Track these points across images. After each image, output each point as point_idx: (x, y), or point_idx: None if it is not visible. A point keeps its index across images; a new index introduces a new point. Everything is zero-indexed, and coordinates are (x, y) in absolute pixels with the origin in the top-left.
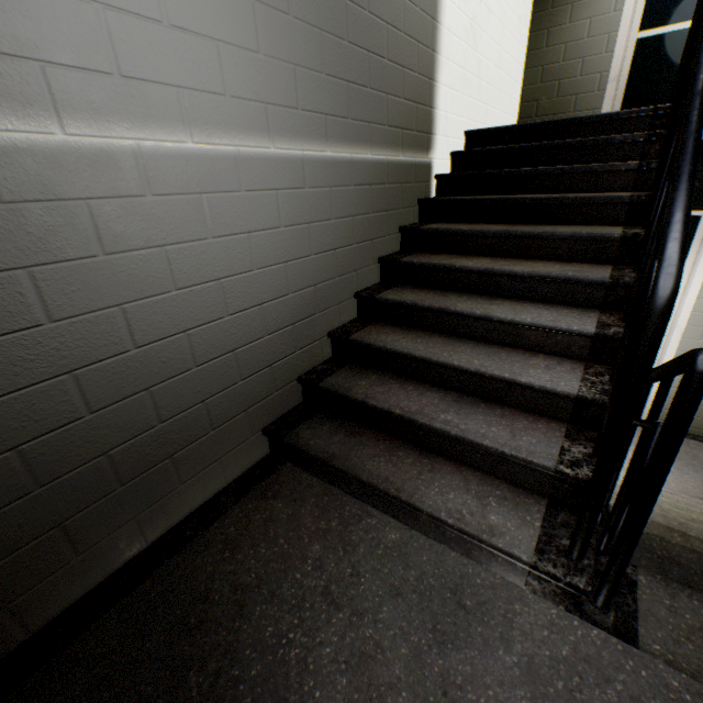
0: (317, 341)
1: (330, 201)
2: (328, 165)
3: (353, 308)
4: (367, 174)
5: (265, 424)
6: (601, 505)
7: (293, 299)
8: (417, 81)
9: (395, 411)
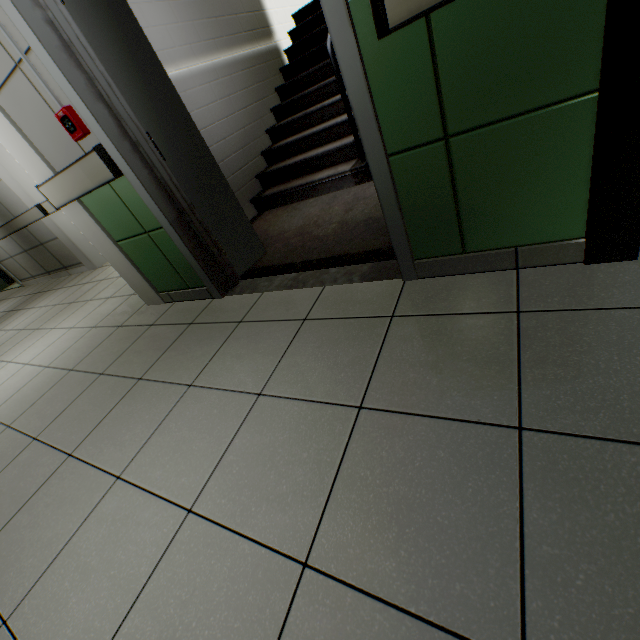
0: (257, 158)
1: (233, 83)
2: (225, 64)
3: (268, 140)
4: (245, 63)
5: (250, 199)
6: (357, 134)
7: (237, 136)
8: None
9: (298, 161)
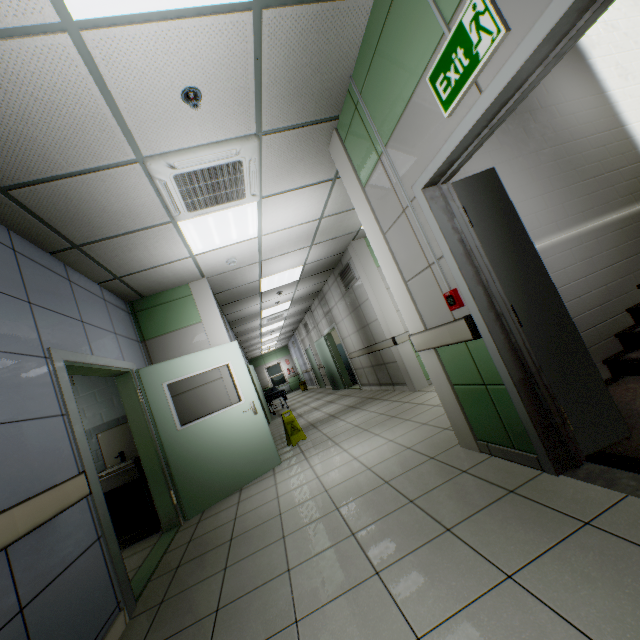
0: (619, 314)
1: (598, 245)
2: (591, 230)
3: (638, 294)
4: (616, 224)
5: (601, 359)
6: None
7: (595, 293)
8: (630, 169)
9: None
